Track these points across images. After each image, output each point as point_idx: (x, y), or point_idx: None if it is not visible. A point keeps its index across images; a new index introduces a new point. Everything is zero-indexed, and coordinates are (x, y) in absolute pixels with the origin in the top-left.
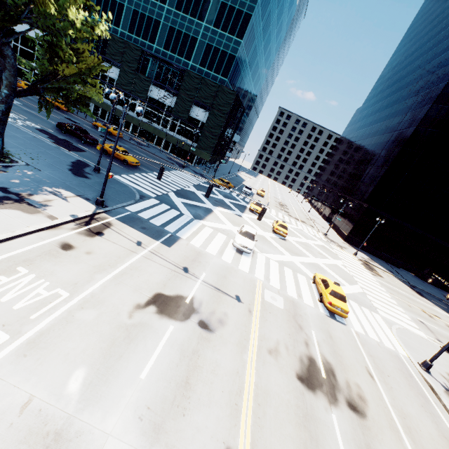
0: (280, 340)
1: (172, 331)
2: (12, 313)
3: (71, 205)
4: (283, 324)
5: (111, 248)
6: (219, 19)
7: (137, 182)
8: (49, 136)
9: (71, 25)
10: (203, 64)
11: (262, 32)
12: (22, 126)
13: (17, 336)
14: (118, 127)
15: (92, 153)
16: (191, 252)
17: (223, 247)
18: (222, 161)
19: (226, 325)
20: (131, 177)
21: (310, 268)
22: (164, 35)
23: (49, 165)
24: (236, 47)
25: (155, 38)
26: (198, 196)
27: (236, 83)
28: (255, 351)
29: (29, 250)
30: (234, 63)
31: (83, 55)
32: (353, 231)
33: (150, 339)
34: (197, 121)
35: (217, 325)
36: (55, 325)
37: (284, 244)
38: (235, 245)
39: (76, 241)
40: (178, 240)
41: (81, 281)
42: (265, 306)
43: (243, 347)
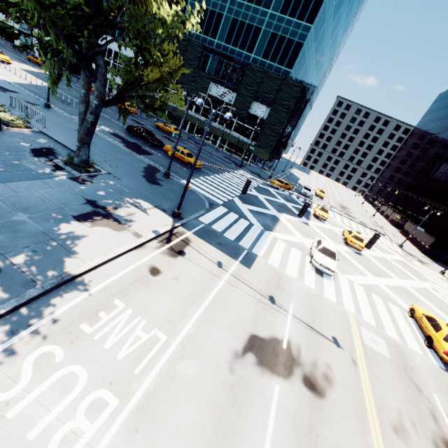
0: (401, 410)
1: (279, 393)
2: (116, 364)
3: (151, 218)
4: (396, 383)
5: (194, 271)
6: (287, 4)
7: (203, 186)
8: (121, 140)
9: (161, 26)
10: (266, 56)
11: (333, 13)
12: (99, 131)
13: (125, 400)
14: (175, 126)
15: (159, 157)
16: (271, 274)
17: (301, 266)
18: (277, 159)
19: (335, 385)
20: (196, 181)
21: (399, 294)
22: (226, 28)
23: (126, 173)
24: (304, 33)
25: (216, 33)
26: (261, 201)
27: (300, 73)
28: (378, 429)
29: (122, 277)
30: (301, 52)
31: (166, 58)
32: (437, 243)
33: (258, 406)
34: (255, 118)
35: (325, 385)
36: (159, 383)
37: (361, 260)
38: (315, 265)
39: (162, 264)
40: (255, 258)
41: (175, 318)
42: (368, 354)
43: (363, 421)
